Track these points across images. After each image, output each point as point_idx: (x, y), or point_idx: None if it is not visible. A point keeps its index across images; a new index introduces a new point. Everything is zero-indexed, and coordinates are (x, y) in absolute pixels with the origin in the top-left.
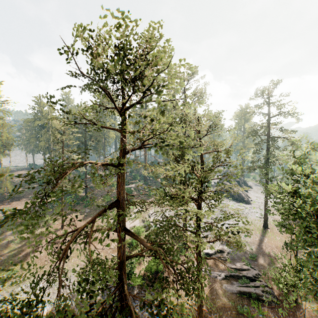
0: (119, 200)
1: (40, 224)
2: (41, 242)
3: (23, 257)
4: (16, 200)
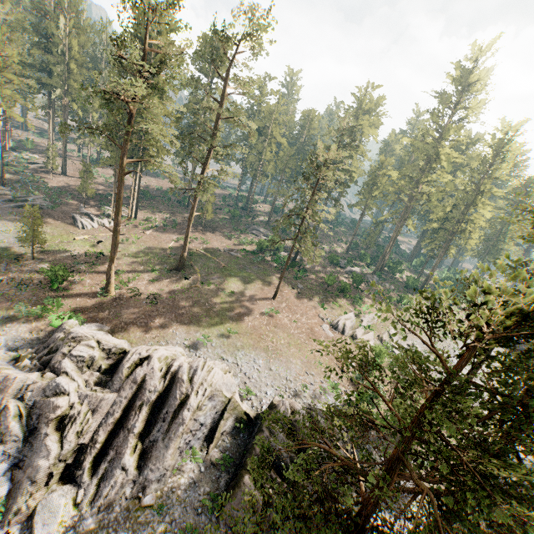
0: None
1: (247, 281)
2: (253, 306)
3: (236, 317)
4: (209, 231)
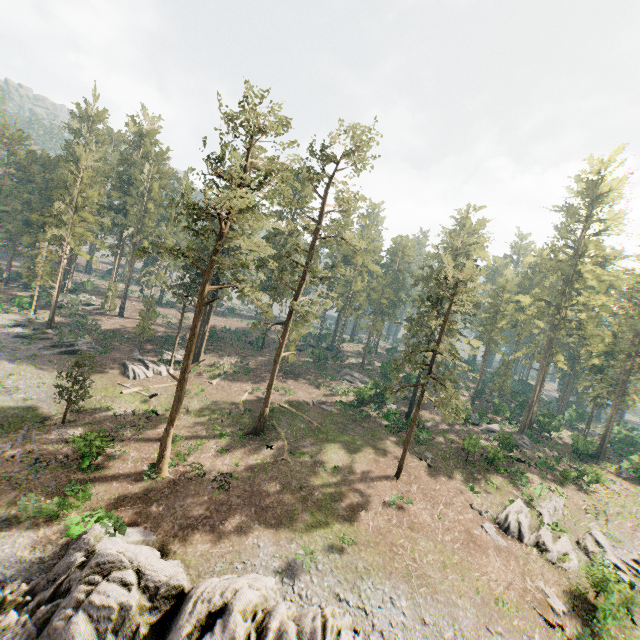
0: None
1: (352, 448)
2: (370, 491)
3: (348, 511)
4: (290, 377)
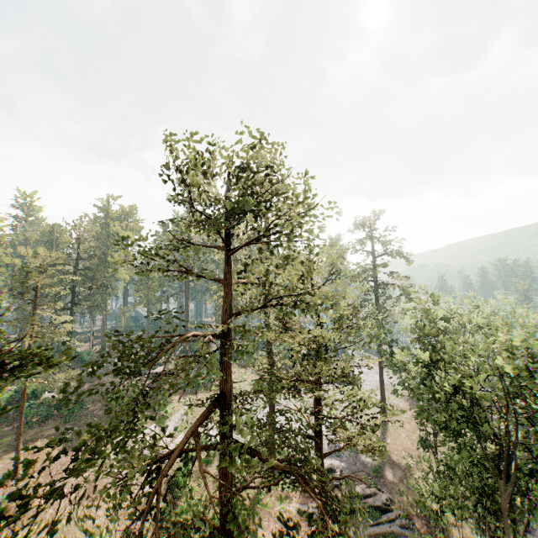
0: (226, 392)
1: None
2: None
3: None
4: None
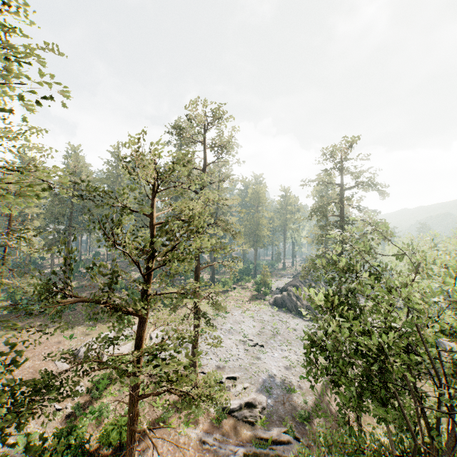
0: None
1: None
2: None
3: None
4: None
